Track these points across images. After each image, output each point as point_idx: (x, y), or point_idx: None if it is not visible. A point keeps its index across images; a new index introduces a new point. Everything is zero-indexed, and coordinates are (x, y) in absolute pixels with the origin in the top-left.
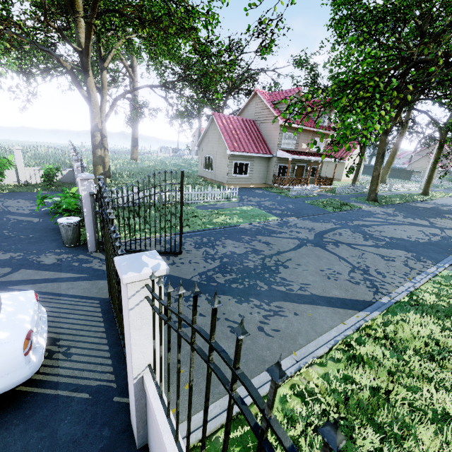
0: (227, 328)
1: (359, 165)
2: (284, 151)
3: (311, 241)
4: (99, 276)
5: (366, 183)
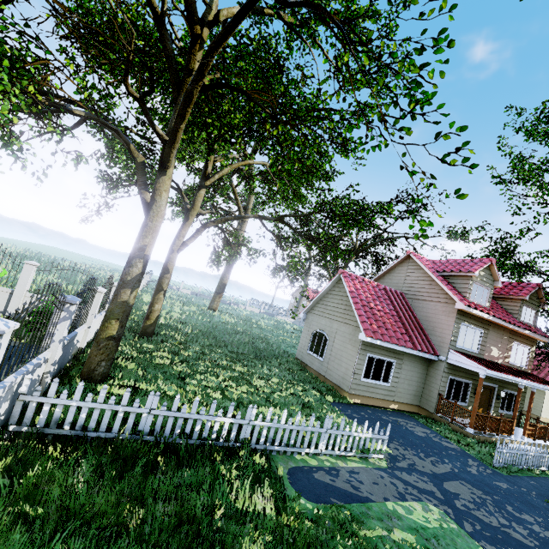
0: None
1: None
2: (466, 356)
3: None
4: None
5: None
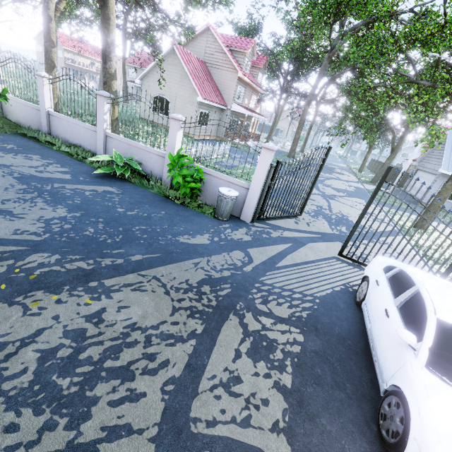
0: (392, 256)
1: (273, 125)
2: (240, 106)
3: (325, 196)
4: (299, 242)
5: (262, 138)
